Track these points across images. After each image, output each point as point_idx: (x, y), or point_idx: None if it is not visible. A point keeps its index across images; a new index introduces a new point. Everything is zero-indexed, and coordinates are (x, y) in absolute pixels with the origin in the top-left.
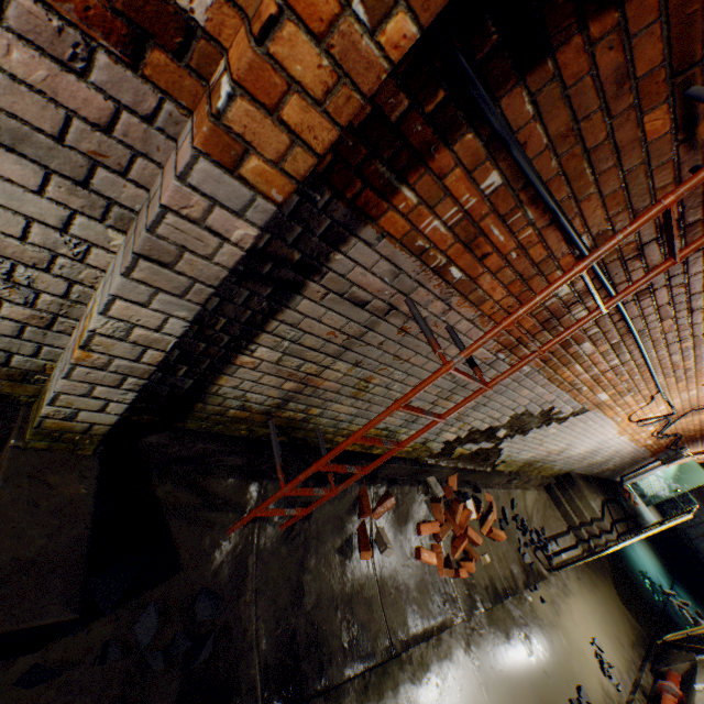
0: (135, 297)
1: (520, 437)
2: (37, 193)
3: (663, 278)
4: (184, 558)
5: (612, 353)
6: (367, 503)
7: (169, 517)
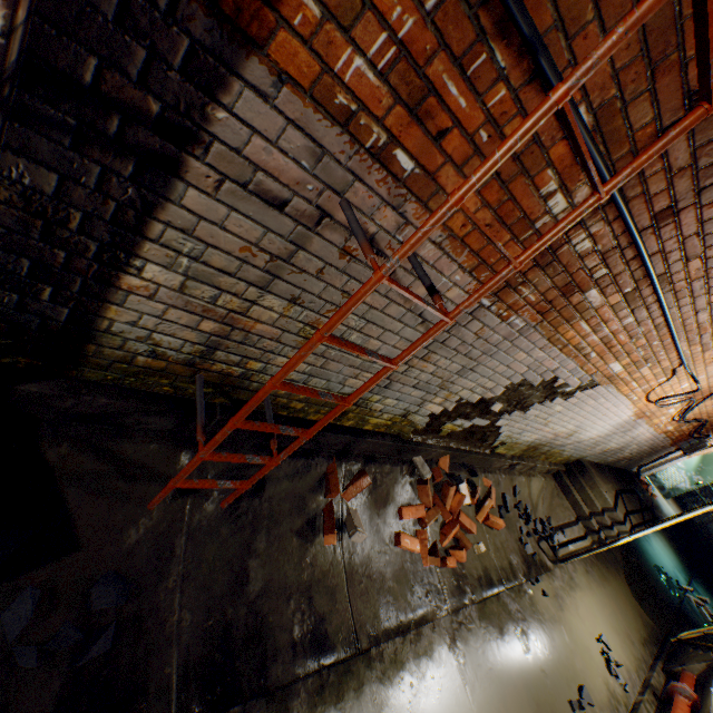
0: None
1: (520, 413)
2: None
3: (692, 192)
4: (84, 535)
5: (625, 307)
6: (336, 481)
7: (65, 486)
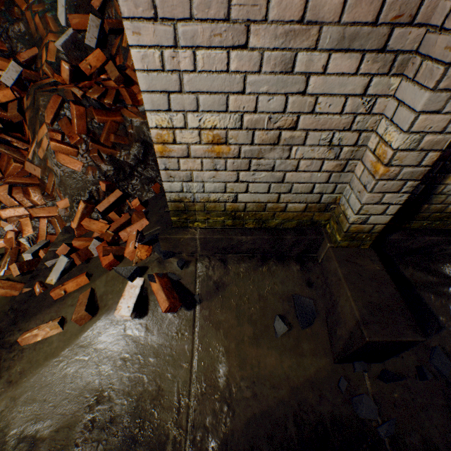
0: (433, 107)
1: None
2: (354, 74)
3: None
4: (441, 319)
5: None
6: None
7: (418, 290)
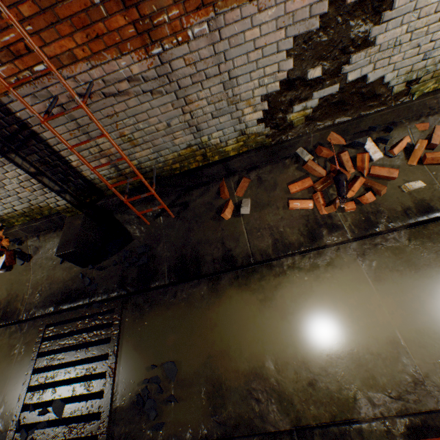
0: (5, 172)
1: (366, 52)
2: None
3: None
4: (134, 236)
5: None
6: (223, 189)
7: (124, 225)
